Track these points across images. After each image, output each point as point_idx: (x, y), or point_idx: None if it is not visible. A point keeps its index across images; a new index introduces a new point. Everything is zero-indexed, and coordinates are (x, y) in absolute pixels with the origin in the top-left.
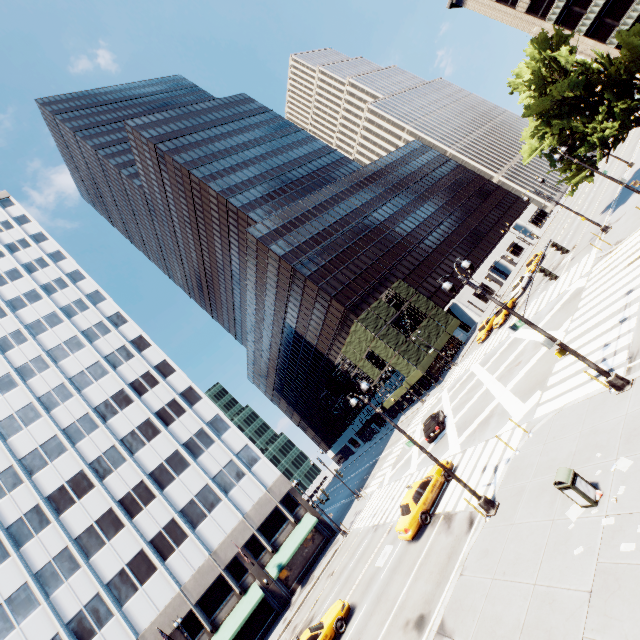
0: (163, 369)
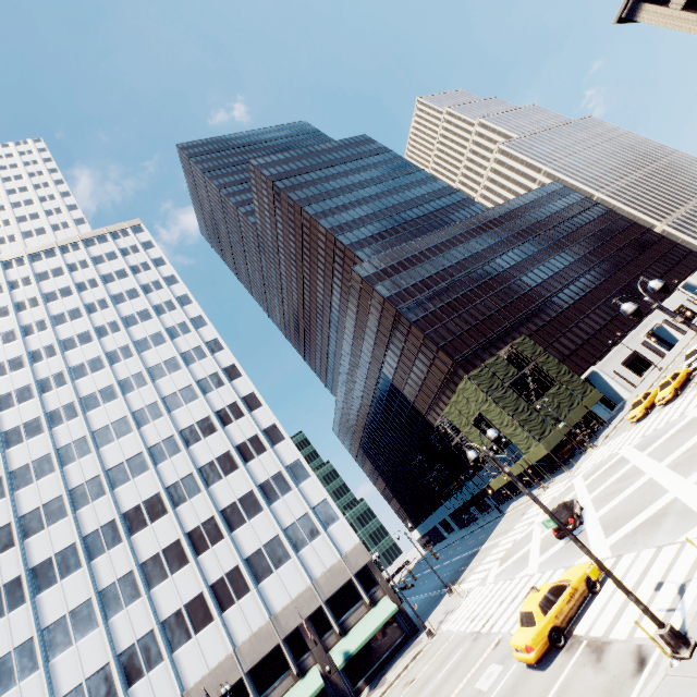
0: (250, 402)
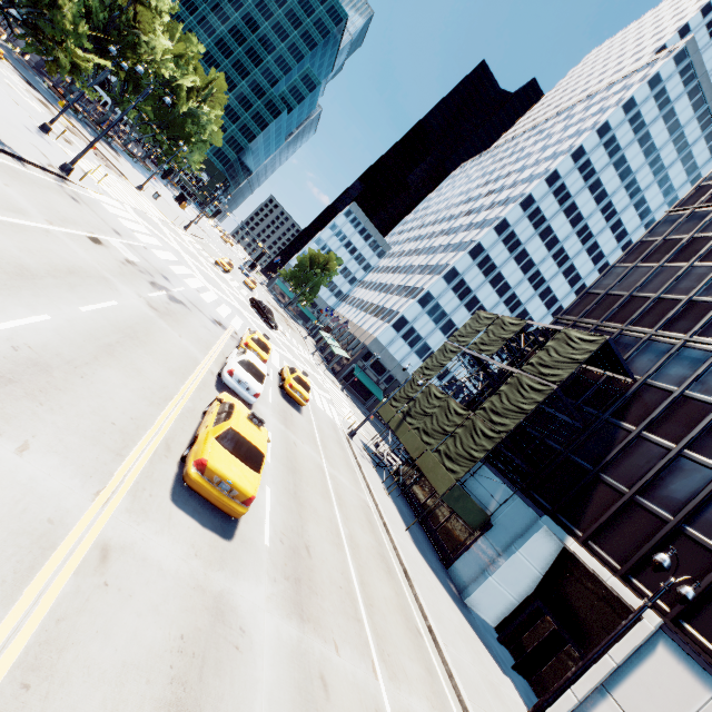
0: (469, 245)
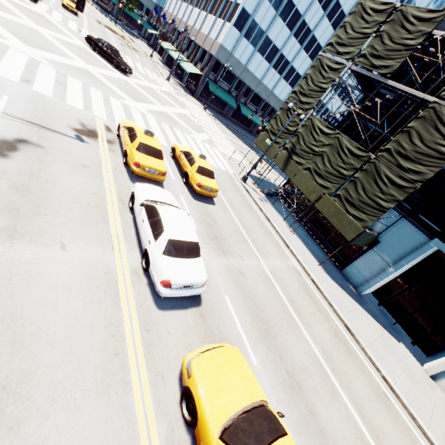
0: None
